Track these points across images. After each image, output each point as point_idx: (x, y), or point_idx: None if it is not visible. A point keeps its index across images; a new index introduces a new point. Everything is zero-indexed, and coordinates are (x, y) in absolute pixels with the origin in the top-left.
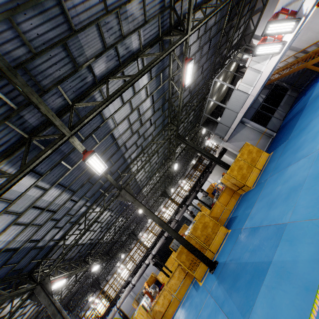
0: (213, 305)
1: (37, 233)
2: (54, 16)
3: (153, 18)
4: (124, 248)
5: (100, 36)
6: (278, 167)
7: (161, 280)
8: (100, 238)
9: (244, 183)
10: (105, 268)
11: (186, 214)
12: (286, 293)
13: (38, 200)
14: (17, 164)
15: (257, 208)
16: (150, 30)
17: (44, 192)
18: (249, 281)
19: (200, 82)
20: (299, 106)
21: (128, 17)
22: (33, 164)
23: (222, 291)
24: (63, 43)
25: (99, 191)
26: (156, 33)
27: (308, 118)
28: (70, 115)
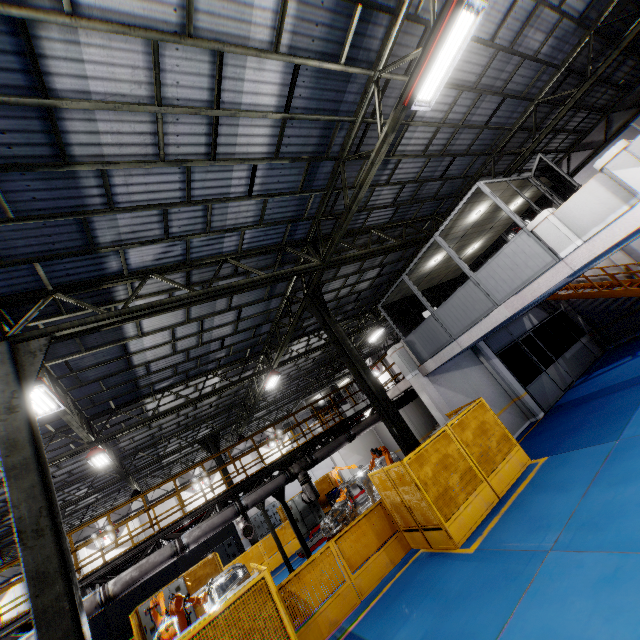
0: None
1: None
2: None
3: None
4: None
5: None
6: (604, 525)
7: None
8: None
9: (443, 521)
10: None
11: None
12: None
13: None
14: None
15: None
16: None
17: None
18: None
19: (426, 200)
20: (626, 373)
21: None
22: None
23: None
24: None
25: None
26: None
27: None
28: None
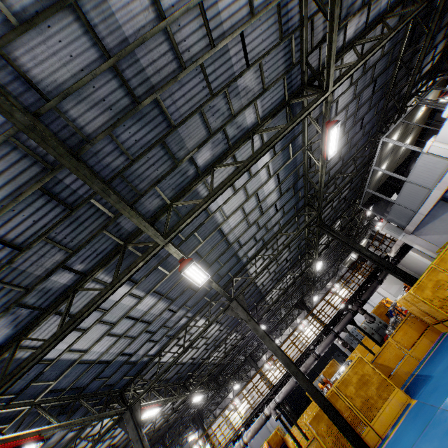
0: None
1: (130, 346)
2: (153, 118)
3: (275, 82)
4: (239, 375)
5: (204, 123)
6: None
7: (291, 445)
8: (205, 357)
9: (447, 315)
10: (213, 398)
11: None
12: None
13: (132, 310)
14: (112, 271)
15: None
16: (272, 96)
17: (139, 300)
18: None
19: (358, 141)
20: None
21: (240, 92)
22: (124, 278)
23: None
24: (161, 142)
25: (203, 299)
26: (281, 97)
27: None
28: (166, 218)
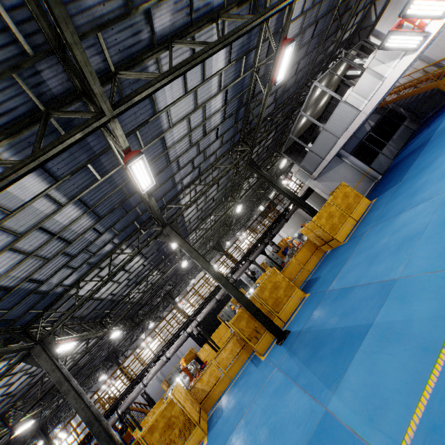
0: (282, 379)
1: (41, 270)
2: None
3: None
4: (153, 316)
5: None
6: (385, 215)
7: (203, 358)
8: (125, 294)
9: (333, 236)
10: (126, 340)
11: (242, 278)
12: (394, 356)
13: (48, 219)
14: (23, 152)
15: (351, 265)
16: None
17: (58, 208)
18: (338, 349)
19: (290, 88)
20: (420, 141)
21: None
22: (53, 151)
23: (296, 363)
24: None
25: (133, 225)
26: None
27: (433, 154)
28: (111, 87)
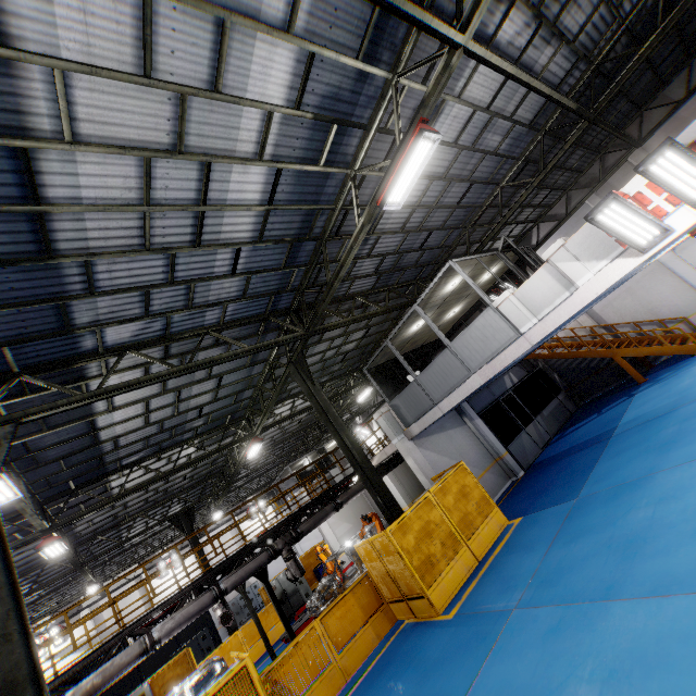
0: None
1: None
2: None
3: None
4: None
5: None
6: (557, 580)
7: None
8: None
9: (425, 589)
10: None
11: None
12: None
13: None
14: None
15: None
16: None
17: None
18: None
19: (407, 268)
20: (592, 431)
21: None
22: None
23: None
24: None
25: None
26: None
27: (642, 462)
28: None
